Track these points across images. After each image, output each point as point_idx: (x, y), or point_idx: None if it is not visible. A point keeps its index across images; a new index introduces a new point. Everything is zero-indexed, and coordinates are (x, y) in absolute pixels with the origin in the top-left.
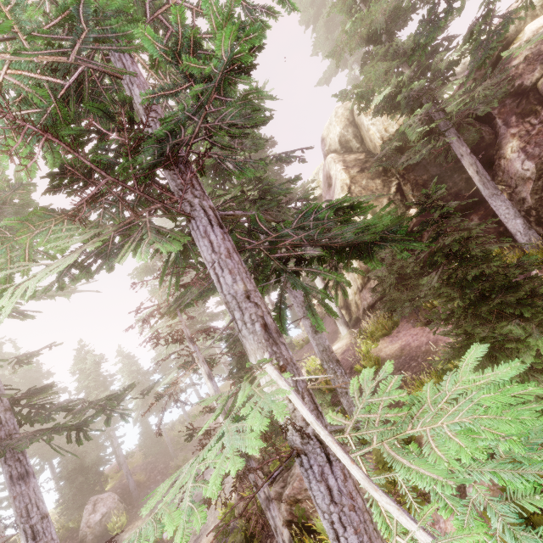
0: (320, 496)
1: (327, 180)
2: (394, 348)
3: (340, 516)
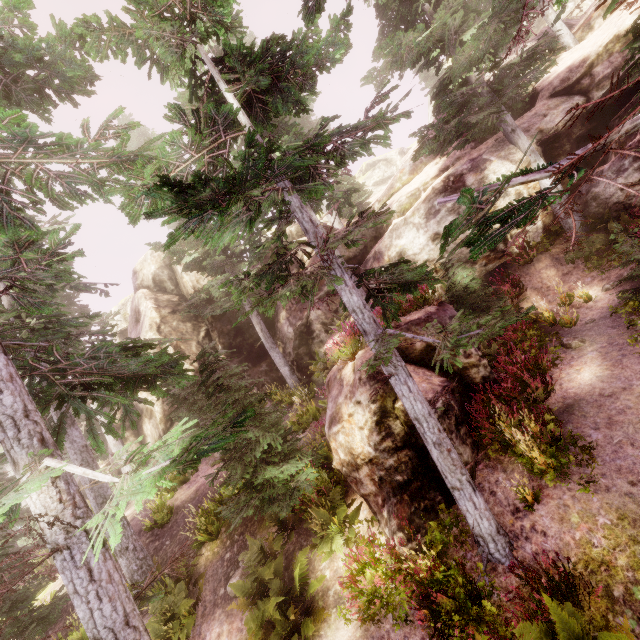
0: (79, 583)
1: (136, 314)
2: (190, 492)
3: (97, 592)
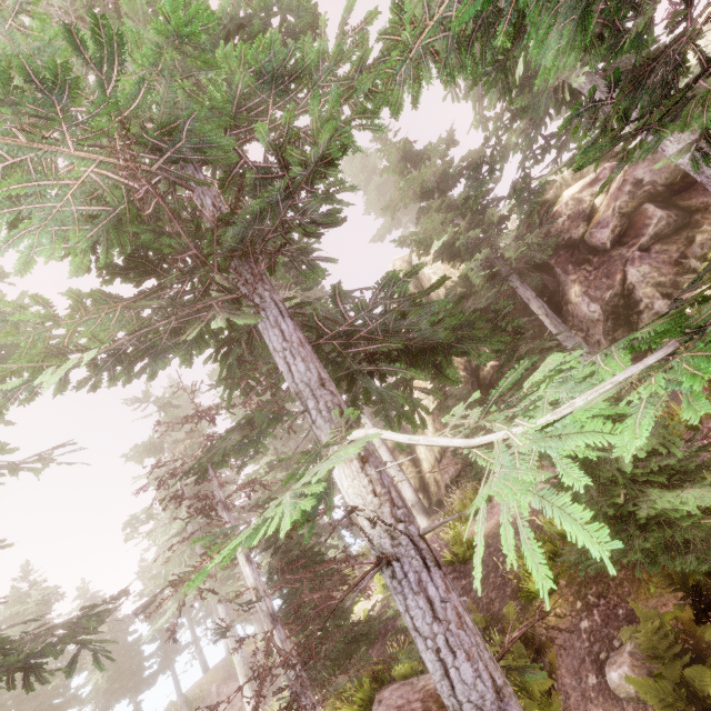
0: (419, 615)
1: None
2: (489, 525)
3: (447, 637)
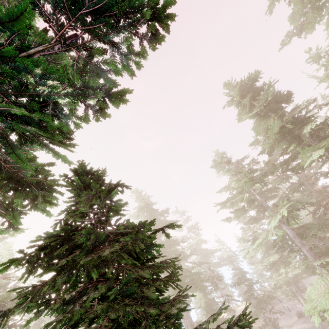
0: None
1: None
2: None
3: None
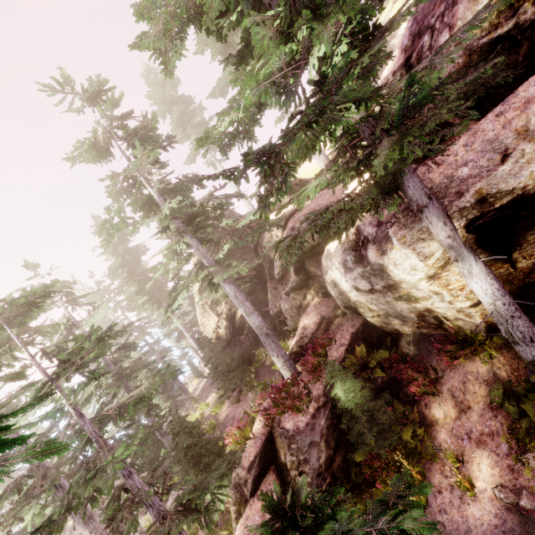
0: None
1: None
2: (224, 414)
3: None
